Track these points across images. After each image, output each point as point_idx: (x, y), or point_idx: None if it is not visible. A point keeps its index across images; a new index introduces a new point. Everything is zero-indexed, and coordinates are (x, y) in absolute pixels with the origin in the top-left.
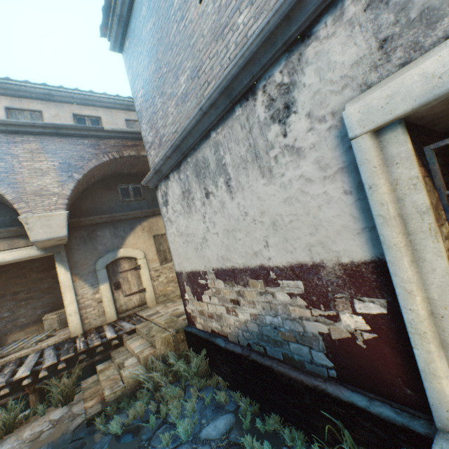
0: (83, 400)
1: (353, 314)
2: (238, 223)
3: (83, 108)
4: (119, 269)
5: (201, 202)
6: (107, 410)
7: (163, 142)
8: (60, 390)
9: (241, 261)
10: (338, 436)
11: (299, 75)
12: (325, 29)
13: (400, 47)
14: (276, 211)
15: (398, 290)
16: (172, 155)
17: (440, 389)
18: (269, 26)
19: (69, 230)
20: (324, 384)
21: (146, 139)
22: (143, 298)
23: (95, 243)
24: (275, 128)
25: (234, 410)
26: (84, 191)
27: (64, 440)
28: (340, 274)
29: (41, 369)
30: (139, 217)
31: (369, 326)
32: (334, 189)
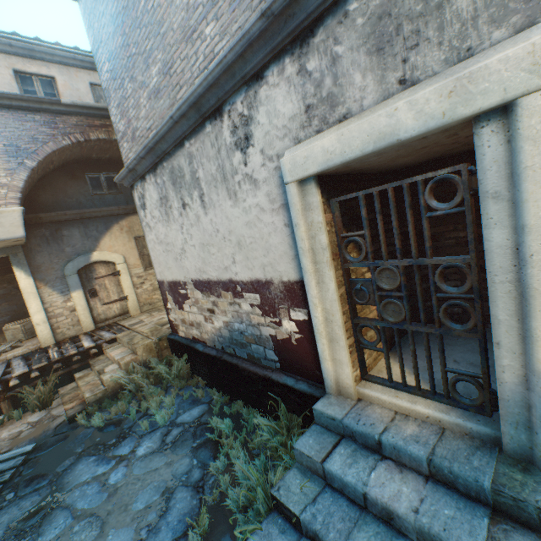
0: (63, 404)
1: (290, 320)
2: (211, 238)
3: (28, 62)
4: (94, 274)
5: (179, 212)
6: (89, 409)
7: (136, 136)
8: (36, 396)
9: (215, 274)
10: (276, 407)
11: (255, 112)
12: (273, 77)
13: (317, 117)
14: (240, 232)
15: (310, 303)
16: (146, 156)
17: (328, 367)
18: (226, 60)
19: (26, 228)
20: (271, 373)
21: (117, 126)
22: (125, 307)
23: (61, 244)
24: (238, 155)
25: (209, 402)
26: (41, 179)
27: (46, 436)
28: (282, 290)
29: (10, 378)
30: (115, 215)
31: (298, 329)
32: (279, 221)
